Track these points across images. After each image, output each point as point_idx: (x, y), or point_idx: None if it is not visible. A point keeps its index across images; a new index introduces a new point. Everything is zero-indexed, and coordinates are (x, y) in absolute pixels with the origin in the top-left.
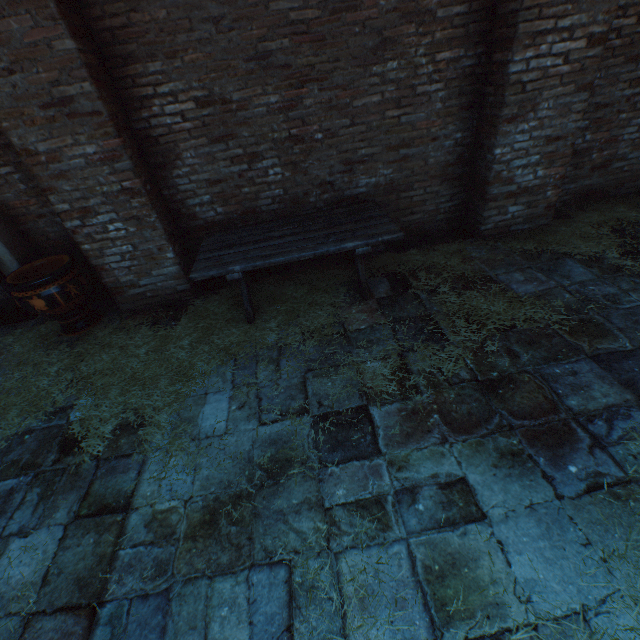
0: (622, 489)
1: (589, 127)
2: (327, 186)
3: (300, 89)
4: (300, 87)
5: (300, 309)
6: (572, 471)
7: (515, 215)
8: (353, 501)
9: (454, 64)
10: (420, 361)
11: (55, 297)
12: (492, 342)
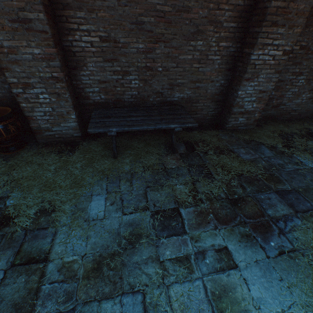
0: (292, 254)
1: (274, 89)
2: (159, 94)
3: (155, 44)
4: (155, 43)
5: (141, 154)
6: (272, 245)
7: (241, 122)
8: (174, 257)
9: (226, 49)
10: (202, 187)
11: (0, 131)
12: (234, 180)
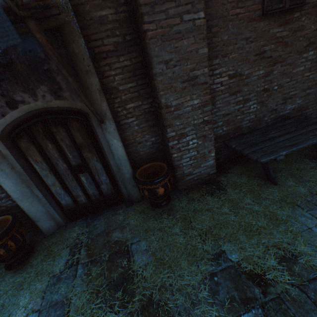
0: None
1: None
2: (273, 111)
3: (272, 67)
4: (273, 66)
5: (295, 173)
6: None
7: None
8: None
9: None
10: None
11: (167, 185)
12: None
